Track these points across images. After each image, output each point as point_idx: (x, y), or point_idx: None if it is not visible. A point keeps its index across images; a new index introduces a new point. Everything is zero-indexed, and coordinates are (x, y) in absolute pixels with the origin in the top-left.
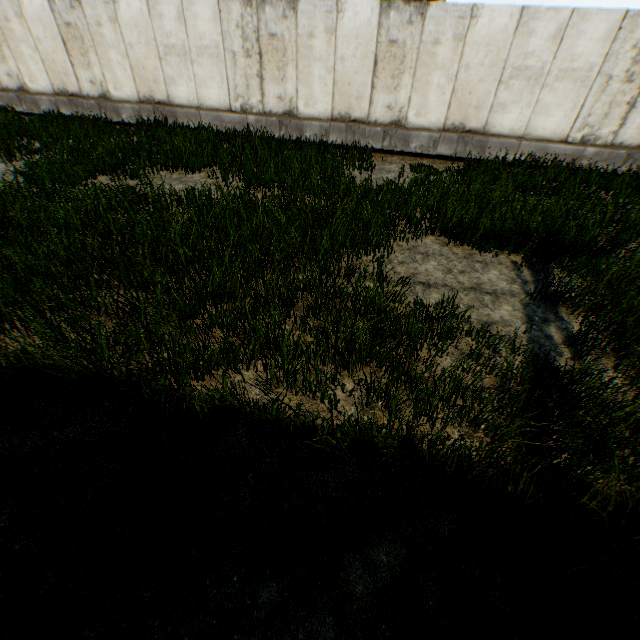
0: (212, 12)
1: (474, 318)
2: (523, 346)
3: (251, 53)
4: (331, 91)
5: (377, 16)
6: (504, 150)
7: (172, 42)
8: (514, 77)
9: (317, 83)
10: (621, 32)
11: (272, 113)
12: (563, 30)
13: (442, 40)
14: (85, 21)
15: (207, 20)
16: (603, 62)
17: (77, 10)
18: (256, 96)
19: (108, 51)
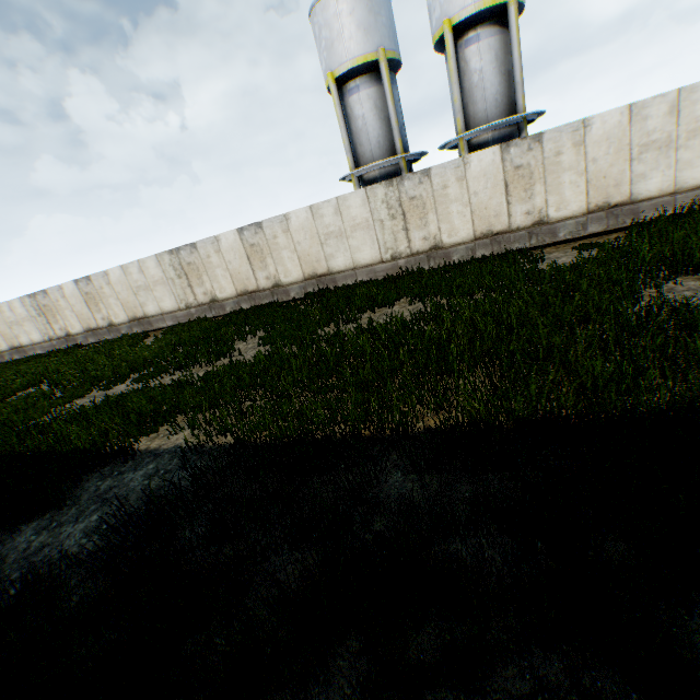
0: (361, 199)
1: None
2: None
3: (395, 215)
4: (470, 218)
5: (499, 155)
6: (659, 208)
7: (331, 229)
8: (642, 152)
9: (456, 217)
10: None
11: (419, 252)
12: (675, 105)
13: (562, 150)
14: (264, 238)
15: (358, 206)
16: None
17: (259, 233)
18: (403, 244)
19: (280, 252)
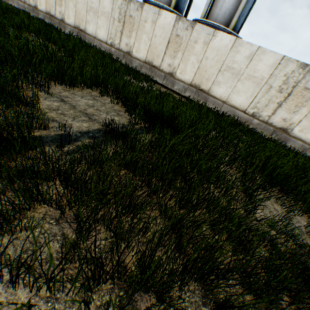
0: None
1: (52, 116)
2: (48, 133)
3: (121, 21)
4: (147, 49)
5: (174, 21)
6: (215, 105)
7: (93, 6)
8: (227, 70)
9: (143, 43)
10: (280, 65)
11: (122, 50)
12: (253, 55)
13: (198, 41)
14: None
15: (108, 1)
16: (269, 77)
17: None
18: (118, 40)
19: (69, 2)
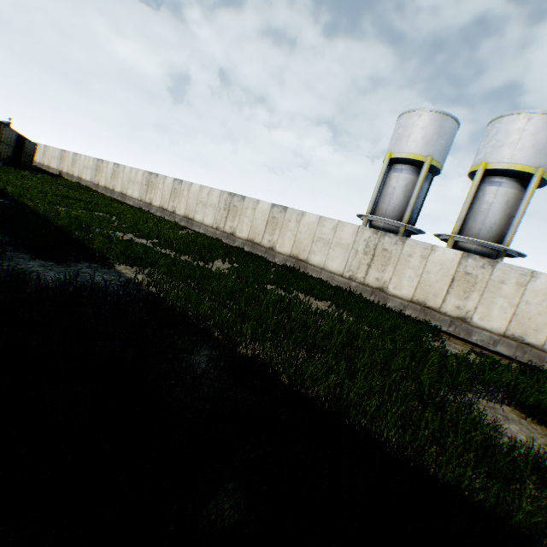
0: (353, 231)
1: None
2: None
3: (368, 253)
4: (415, 285)
5: (458, 258)
6: None
7: (323, 236)
8: None
9: (406, 278)
10: None
11: (369, 285)
12: None
13: (506, 281)
14: (283, 217)
15: (348, 233)
16: None
17: (282, 213)
18: (362, 273)
19: (287, 231)
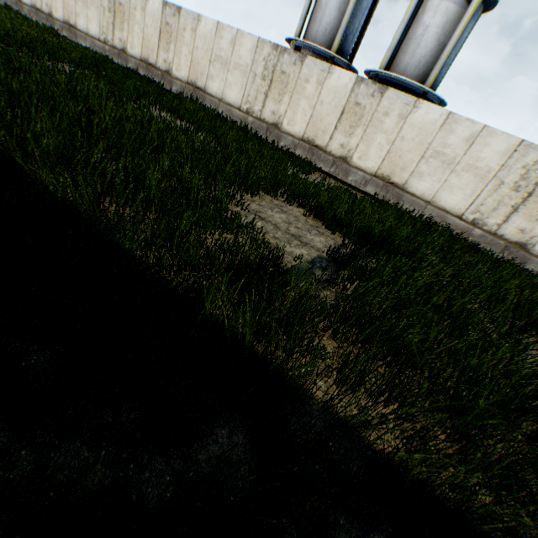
0: (252, 46)
1: (271, 242)
2: (286, 266)
3: (266, 78)
4: (308, 120)
5: (353, 84)
6: (414, 206)
7: (222, 55)
8: (433, 157)
9: (300, 112)
10: (516, 153)
11: (265, 121)
12: (475, 137)
13: (390, 114)
14: (177, 25)
15: (248, 49)
16: (499, 169)
17: (176, 18)
18: (259, 106)
19: (182, 46)
